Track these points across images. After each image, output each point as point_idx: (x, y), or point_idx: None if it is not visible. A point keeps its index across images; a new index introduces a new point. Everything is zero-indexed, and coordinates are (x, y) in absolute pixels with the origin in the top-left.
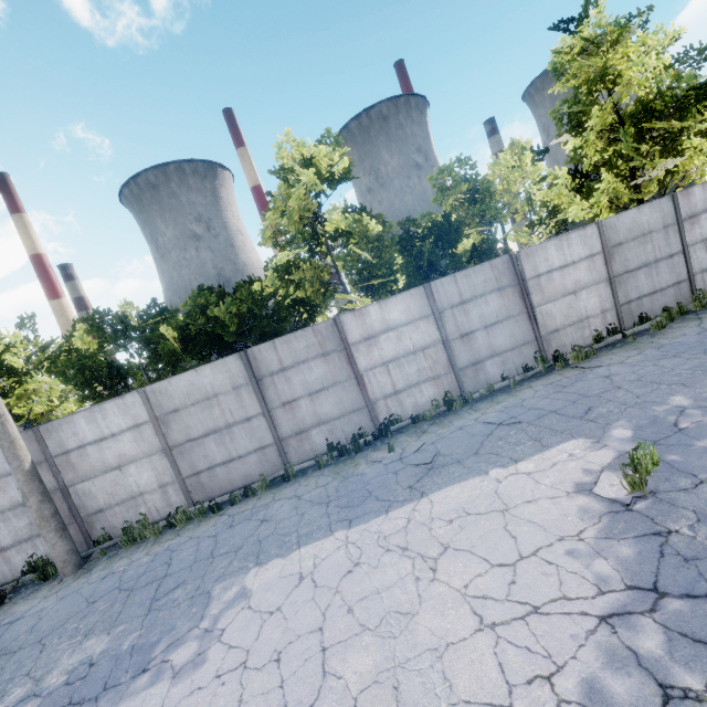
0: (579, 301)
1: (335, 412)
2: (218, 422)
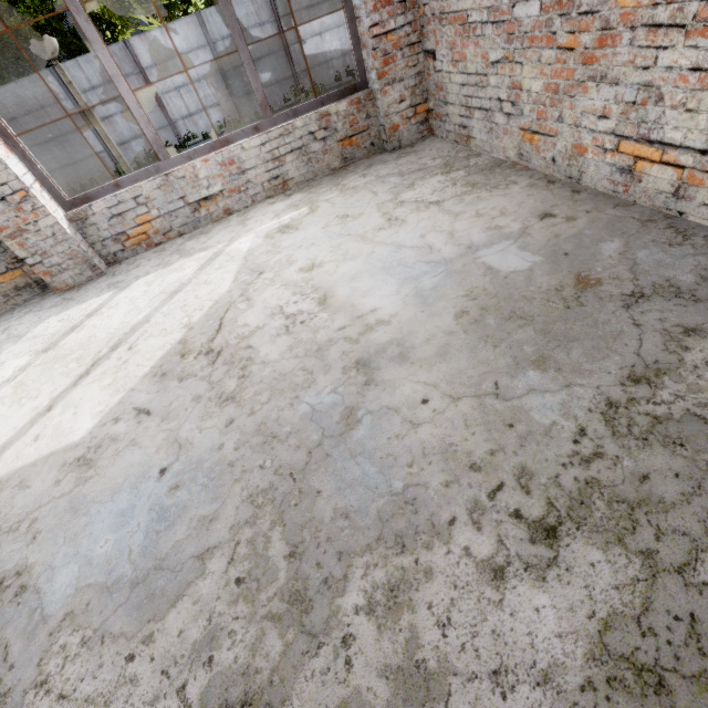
0: (324, 42)
1: None
2: (53, 131)
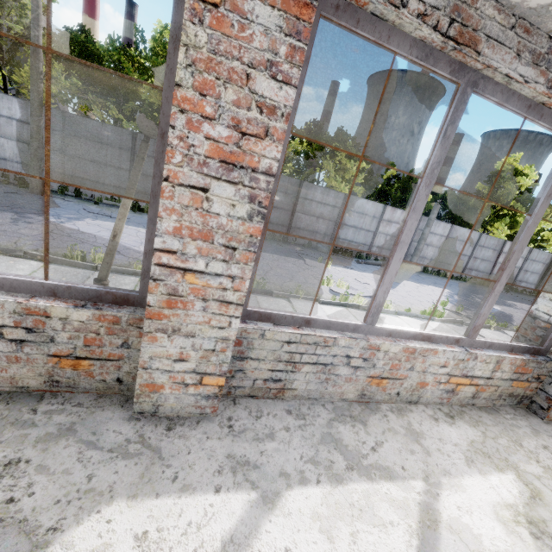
0: None
1: (482, 270)
2: (458, 250)
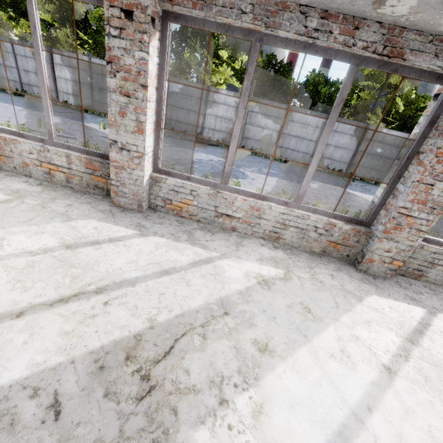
0: None
1: (337, 158)
2: (301, 134)
